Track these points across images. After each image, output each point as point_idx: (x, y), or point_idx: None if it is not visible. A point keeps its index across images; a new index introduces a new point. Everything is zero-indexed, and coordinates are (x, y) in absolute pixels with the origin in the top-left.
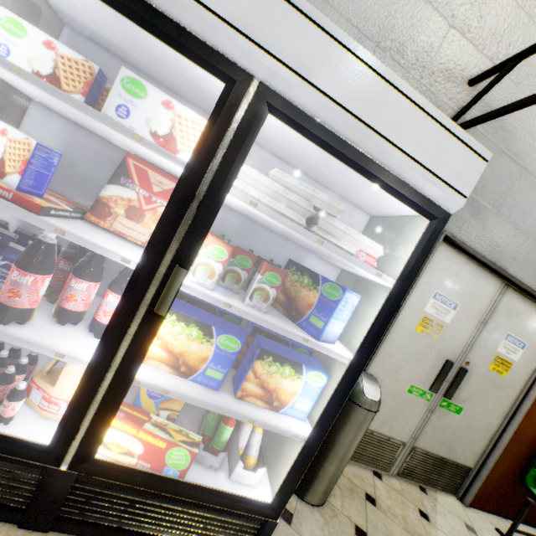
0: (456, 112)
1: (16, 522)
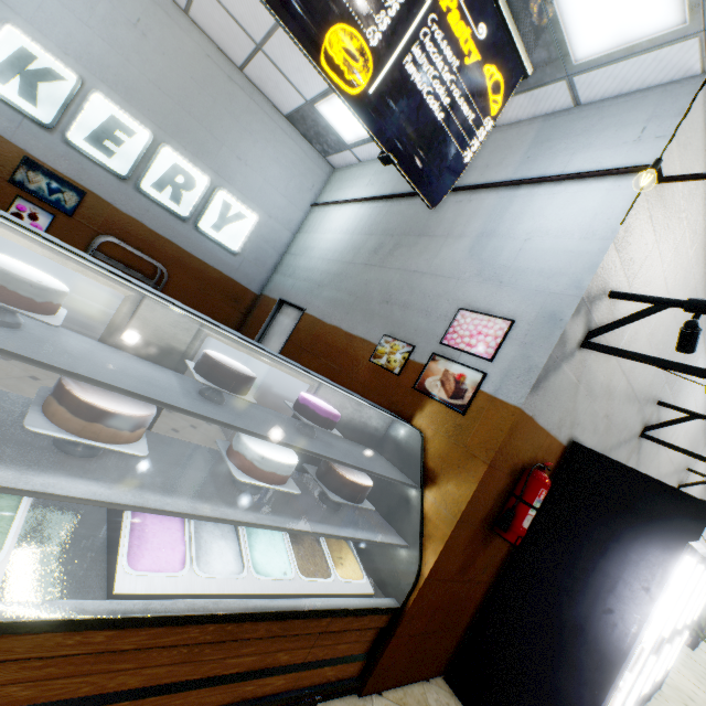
0: (681, 480)
1: (647, 701)
